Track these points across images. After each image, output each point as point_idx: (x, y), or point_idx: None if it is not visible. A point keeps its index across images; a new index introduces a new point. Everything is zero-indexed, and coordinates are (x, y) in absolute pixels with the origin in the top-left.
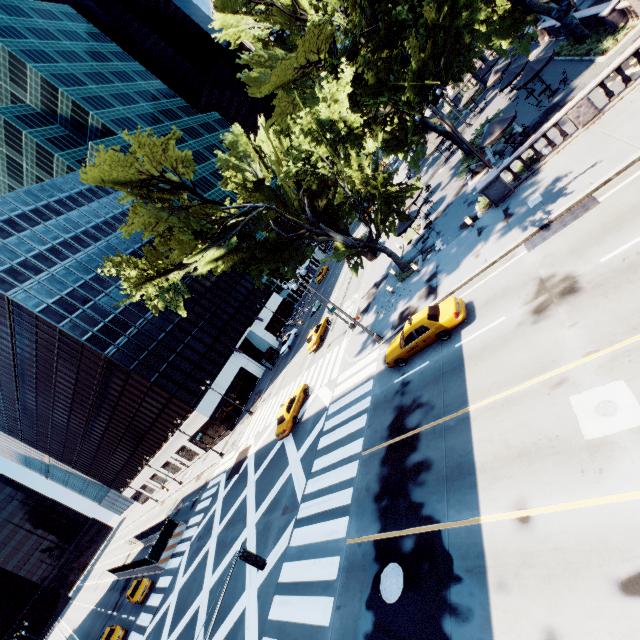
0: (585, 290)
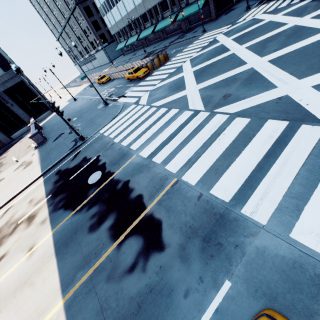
0: None
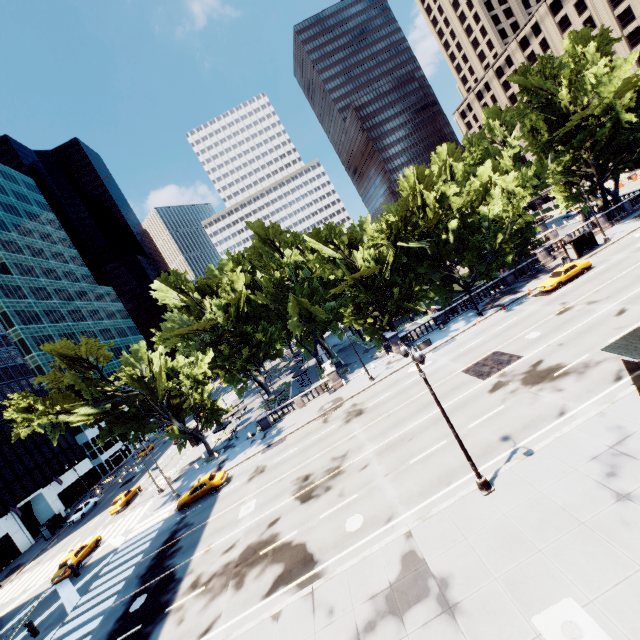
0: (265, 471)
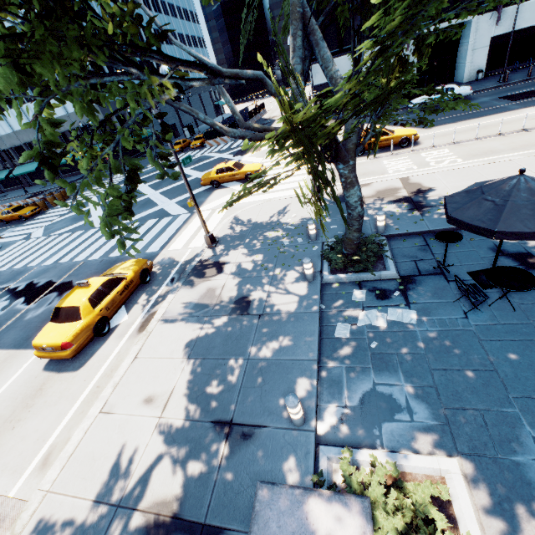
0: None
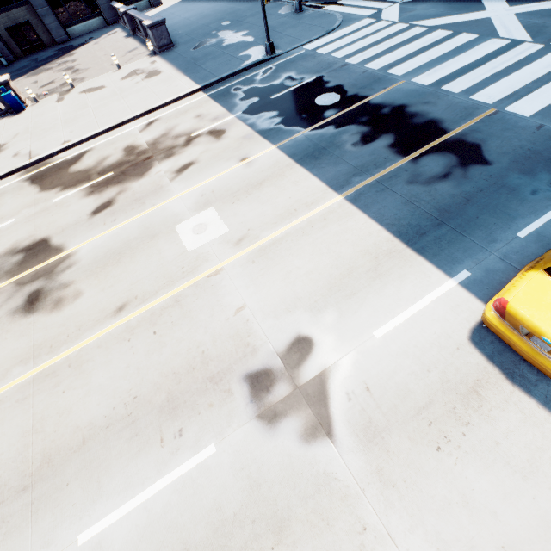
0: (231, 374)
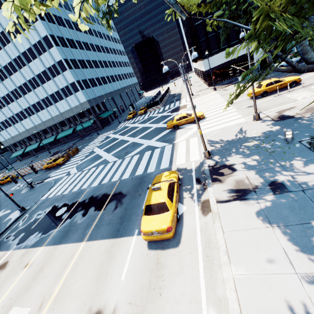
0: None
